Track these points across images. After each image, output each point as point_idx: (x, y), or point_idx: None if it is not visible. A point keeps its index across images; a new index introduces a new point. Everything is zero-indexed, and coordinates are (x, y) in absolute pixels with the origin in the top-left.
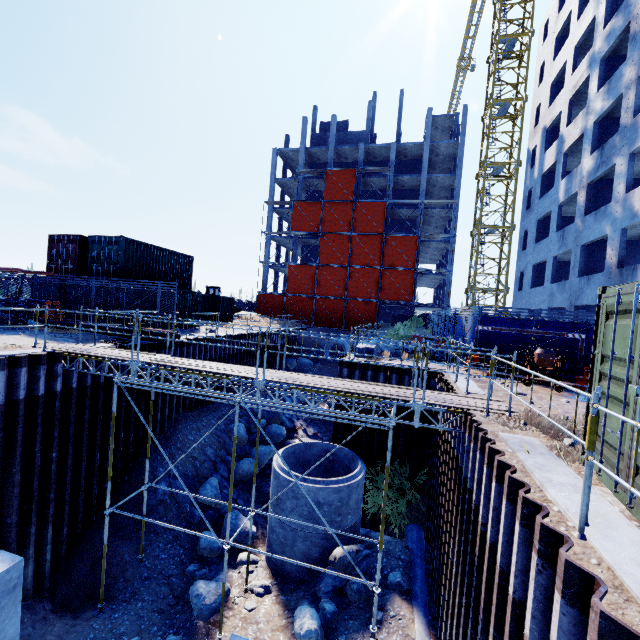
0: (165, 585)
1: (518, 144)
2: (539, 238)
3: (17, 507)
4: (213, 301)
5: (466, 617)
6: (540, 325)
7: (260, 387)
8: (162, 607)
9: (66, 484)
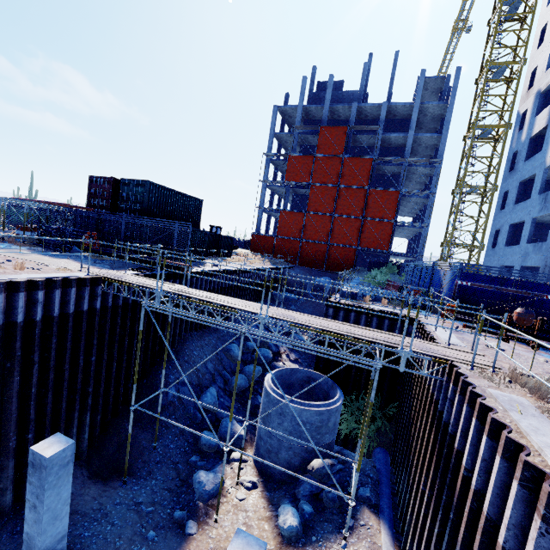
0: (173, 469)
1: (510, 107)
2: (519, 199)
3: (65, 396)
4: (216, 239)
5: (437, 543)
6: (519, 285)
7: (263, 322)
8: (171, 486)
9: (101, 382)
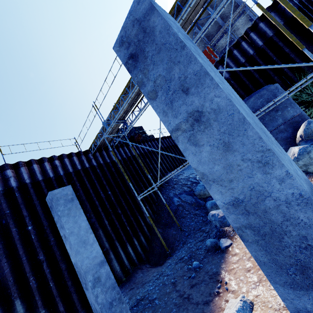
0: (199, 232)
1: None
2: None
3: (104, 217)
4: None
5: None
6: None
7: None
8: (201, 239)
9: (124, 206)
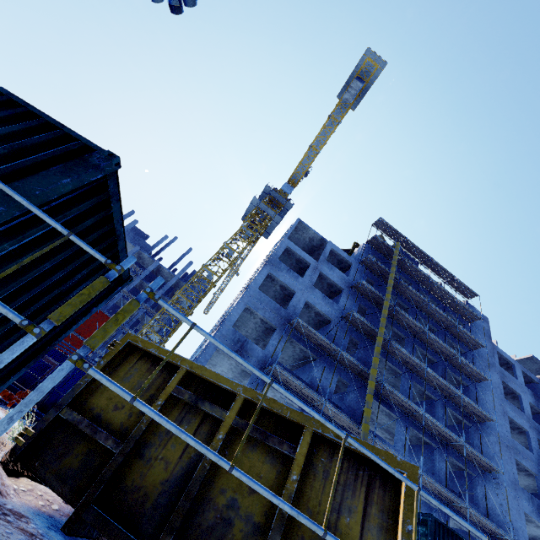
0: None
1: (202, 295)
2: None
3: None
4: None
5: None
6: None
7: None
8: None
9: None
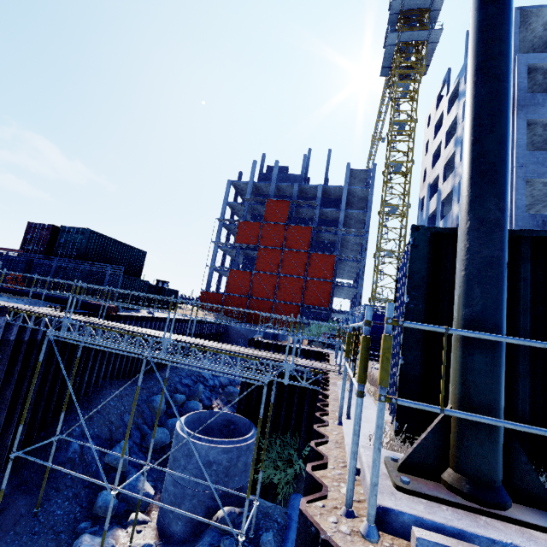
0: (53, 540)
1: (408, 192)
2: None
3: None
4: (159, 291)
5: None
6: None
7: (166, 344)
8: None
9: None
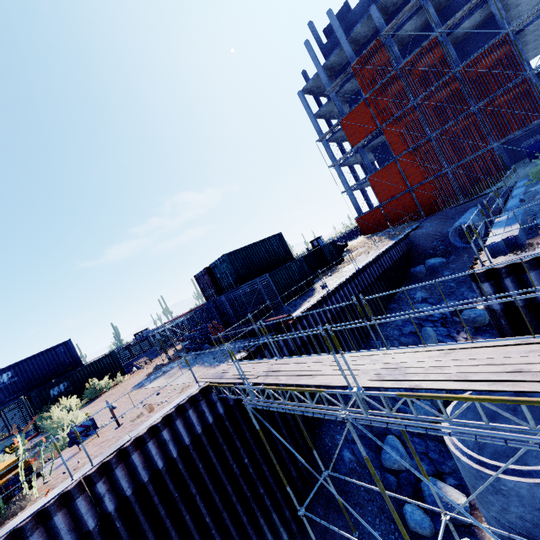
0: None
1: None
2: None
3: (241, 510)
4: (318, 254)
5: None
6: None
7: (360, 398)
8: None
9: (267, 478)
